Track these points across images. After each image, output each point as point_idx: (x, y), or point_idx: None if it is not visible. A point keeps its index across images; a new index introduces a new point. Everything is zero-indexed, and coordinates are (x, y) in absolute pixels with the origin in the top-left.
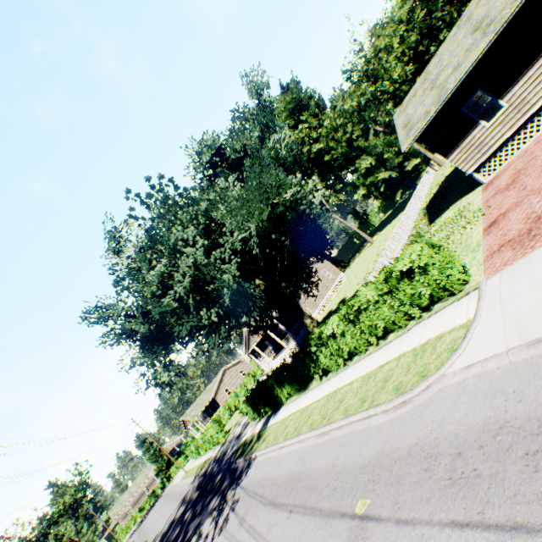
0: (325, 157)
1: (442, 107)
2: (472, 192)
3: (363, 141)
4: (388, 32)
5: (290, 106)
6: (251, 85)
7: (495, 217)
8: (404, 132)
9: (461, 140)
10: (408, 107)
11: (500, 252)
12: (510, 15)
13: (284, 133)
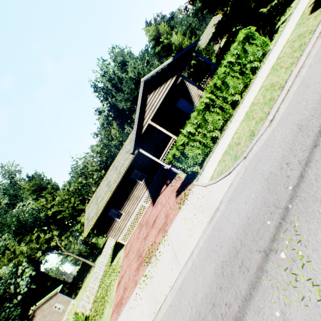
0: (58, 216)
1: (100, 213)
2: (123, 248)
3: (83, 204)
4: (94, 154)
5: (33, 187)
6: (6, 171)
7: (121, 277)
8: (86, 222)
9: (112, 226)
10: (90, 207)
11: (114, 312)
12: (113, 188)
13: (29, 201)
